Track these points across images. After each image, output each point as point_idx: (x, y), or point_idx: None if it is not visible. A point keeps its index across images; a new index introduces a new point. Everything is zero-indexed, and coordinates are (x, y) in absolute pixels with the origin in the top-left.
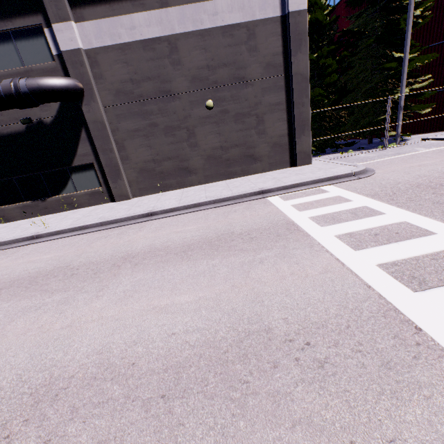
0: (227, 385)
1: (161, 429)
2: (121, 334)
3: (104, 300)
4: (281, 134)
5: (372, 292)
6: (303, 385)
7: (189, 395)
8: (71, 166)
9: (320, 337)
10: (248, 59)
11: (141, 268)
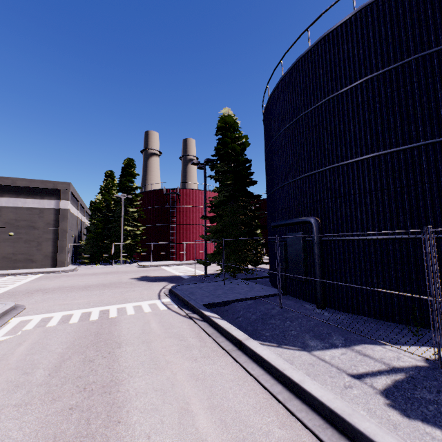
0: None
1: None
2: None
3: None
4: (51, 251)
5: None
6: None
7: None
8: None
9: None
10: (39, 220)
11: None
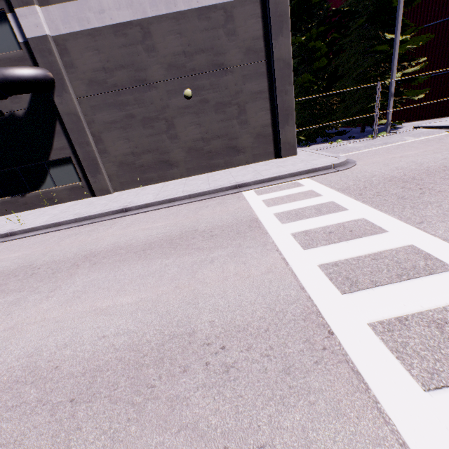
0: (134, 389)
1: (60, 433)
2: (56, 337)
3: (52, 301)
4: (264, 124)
5: (303, 294)
6: (203, 390)
7: (96, 399)
8: (49, 161)
9: (237, 341)
10: (227, 44)
11: (98, 268)
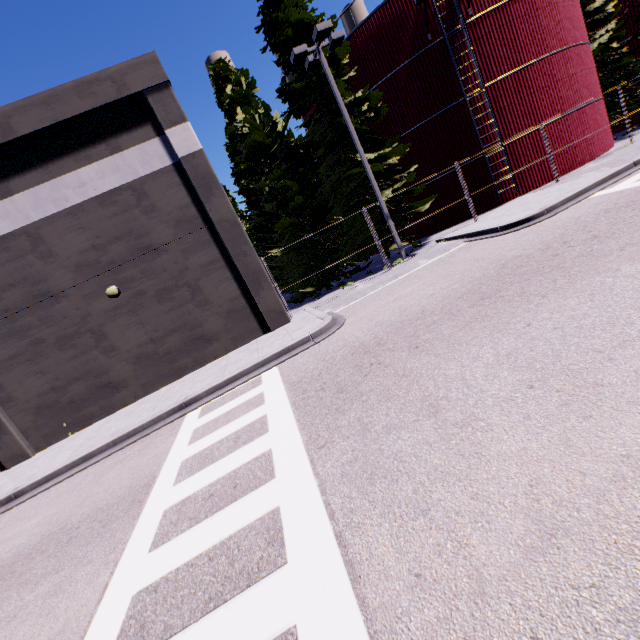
0: None
1: None
2: None
3: None
4: (232, 297)
5: None
6: None
7: None
8: None
9: None
10: (149, 222)
11: None
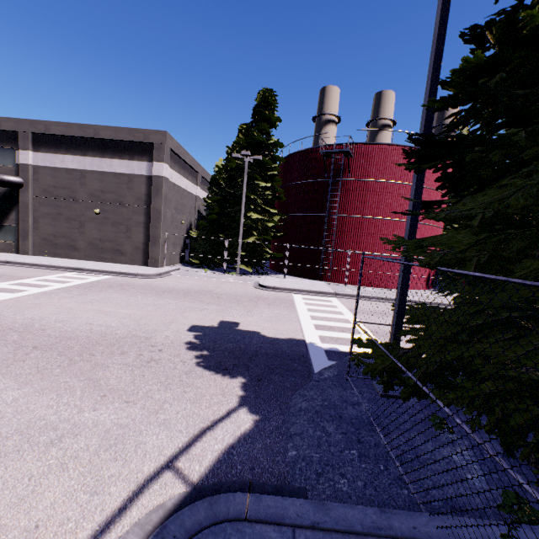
0: None
1: None
2: None
3: None
4: (142, 242)
5: None
6: None
7: None
8: (3, 224)
9: None
10: (127, 193)
11: None
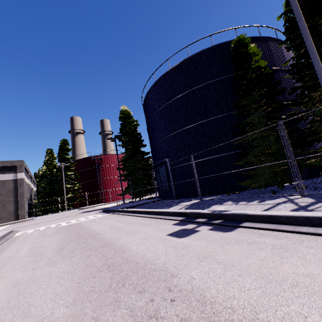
0: None
1: None
2: None
3: None
4: (13, 209)
5: None
6: None
7: None
8: None
9: None
10: (2, 189)
11: None
